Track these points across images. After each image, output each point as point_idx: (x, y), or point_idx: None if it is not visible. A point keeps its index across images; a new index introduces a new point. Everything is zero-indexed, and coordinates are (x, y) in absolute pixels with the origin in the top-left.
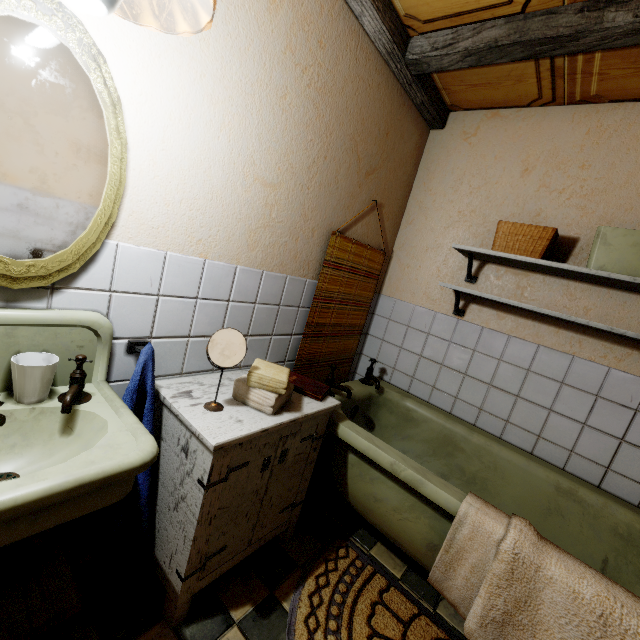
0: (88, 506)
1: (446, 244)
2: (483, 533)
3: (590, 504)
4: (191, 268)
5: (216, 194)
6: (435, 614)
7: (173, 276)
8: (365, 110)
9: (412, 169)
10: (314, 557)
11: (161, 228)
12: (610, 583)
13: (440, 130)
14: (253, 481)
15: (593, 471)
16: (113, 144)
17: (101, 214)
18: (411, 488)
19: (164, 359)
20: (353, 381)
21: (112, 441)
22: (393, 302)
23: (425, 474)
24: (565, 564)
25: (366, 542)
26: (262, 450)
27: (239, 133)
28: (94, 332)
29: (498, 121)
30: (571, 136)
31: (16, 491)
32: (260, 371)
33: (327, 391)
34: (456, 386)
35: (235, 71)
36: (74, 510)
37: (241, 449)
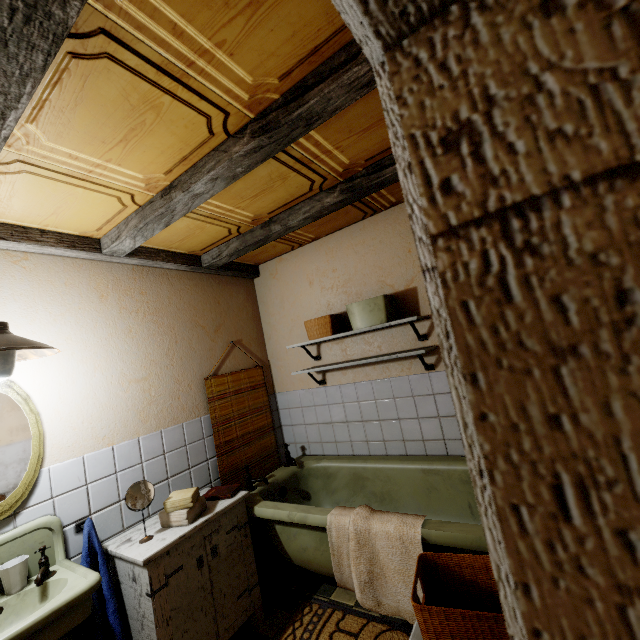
0: (63, 629)
1: (295, 342)
2: (341, 528)
3: (442, 471)
4: (105, 456)
5: (106, 405)
6: (381, 616)
7: (93, 467)
8: (193, 302)
9: (253, 307)
10: (283, 625)
11: (75, 444)
12: (407, 516)
13: (259, 277)
14: (195, 579)
15: (440, 446)
16: (30, 418)
17: (33, 457)
18: (314, 526)
19: (106, 525)
20: (278, 469)
21: (71, 586)
22: (285, 395)
23: (309, 510)
24: (381, 519)
25: (327, 592)
26: (191, 553)
27: (108, 366)
28: (48, 529)
29: (284, 262)
30: (320, 257)
31: (17, 627)
32: (172, 499)
33: (237, 488)
34: (347, 433)
35: (92, 339)
36: (55, 633)
37: (170, 558)
